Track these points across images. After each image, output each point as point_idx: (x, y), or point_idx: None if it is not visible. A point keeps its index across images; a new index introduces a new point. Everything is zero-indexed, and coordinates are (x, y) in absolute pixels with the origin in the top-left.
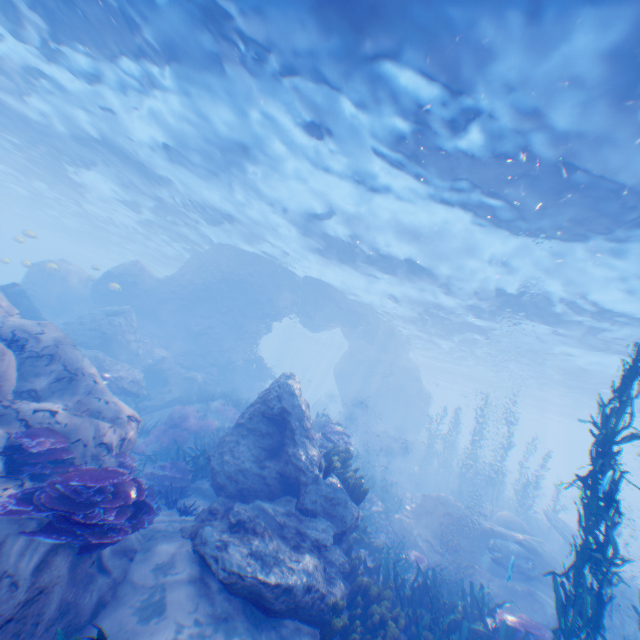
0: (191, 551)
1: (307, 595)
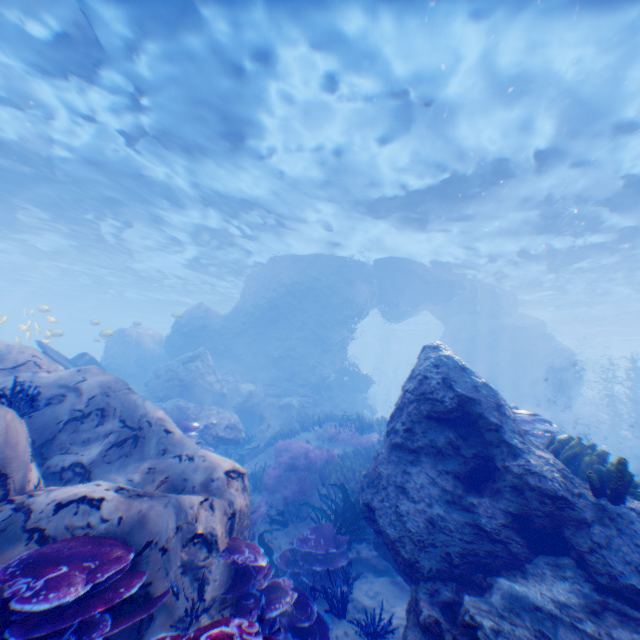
0: None
1: None
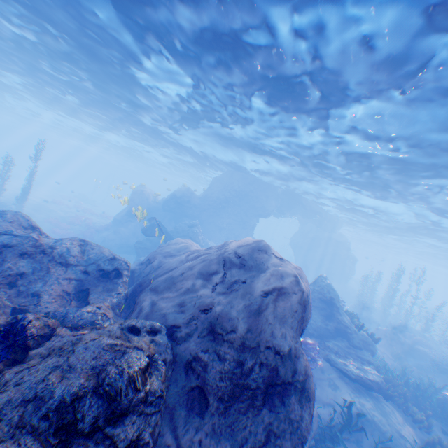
0: (329, 365)
1: (381, 384)
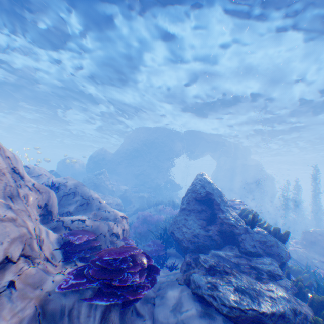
0: (190, 293)
1: (296, 318)
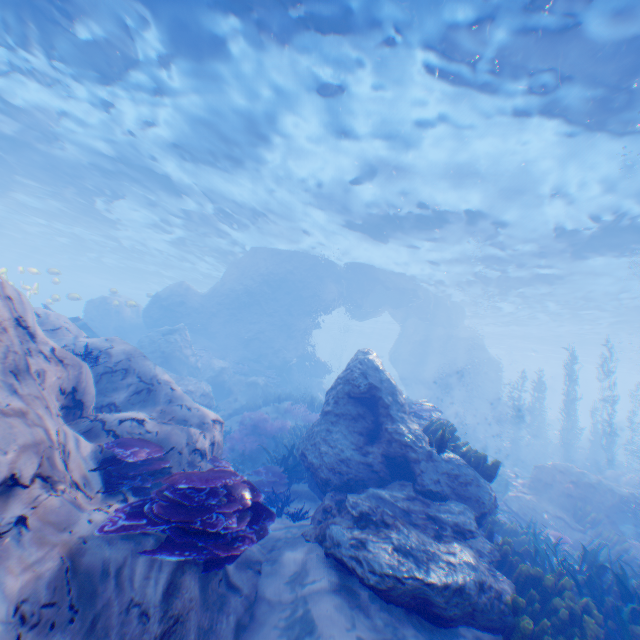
0: (321, 555)
1: (481, 595)
